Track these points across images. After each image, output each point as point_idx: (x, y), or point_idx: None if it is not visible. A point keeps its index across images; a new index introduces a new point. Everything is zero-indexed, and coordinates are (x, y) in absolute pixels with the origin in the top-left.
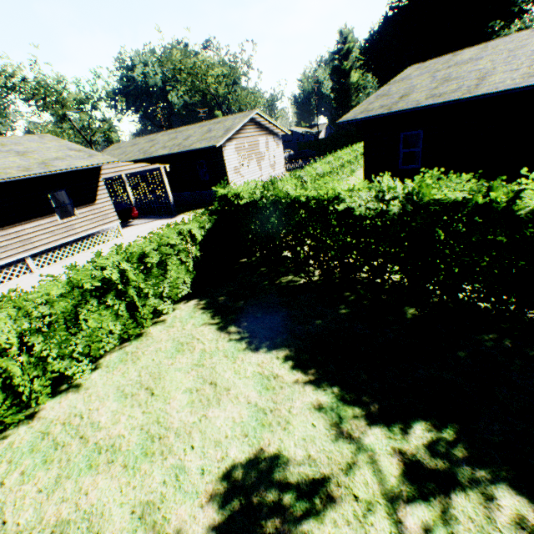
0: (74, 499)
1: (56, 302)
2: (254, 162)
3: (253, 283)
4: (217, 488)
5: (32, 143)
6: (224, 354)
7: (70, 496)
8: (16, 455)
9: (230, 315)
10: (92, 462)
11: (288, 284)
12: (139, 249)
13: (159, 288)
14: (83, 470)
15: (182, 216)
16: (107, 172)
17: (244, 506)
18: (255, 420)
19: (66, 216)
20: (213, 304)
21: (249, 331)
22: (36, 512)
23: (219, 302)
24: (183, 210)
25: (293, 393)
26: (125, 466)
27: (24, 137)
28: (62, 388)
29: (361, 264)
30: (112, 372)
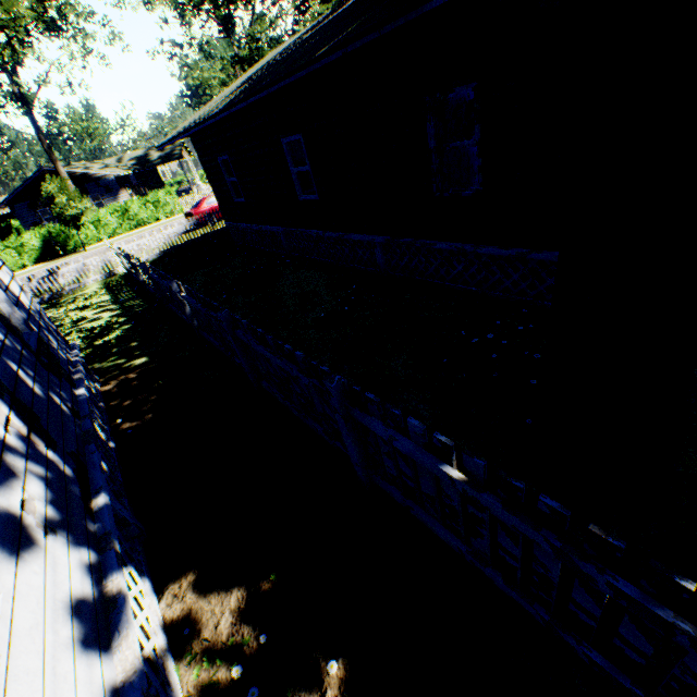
0: None
1: None
2: None
3: None
4: None
5: None
6: None
7: None
8: None
9: None
10: None
11: None
12: None
13: None
14: None
15: None
16: None
17: None
18: None
19: None
20: None
21: None
22: None
23: None
24: None
25: None
26: None
27: None
28: None
29: None
30: None
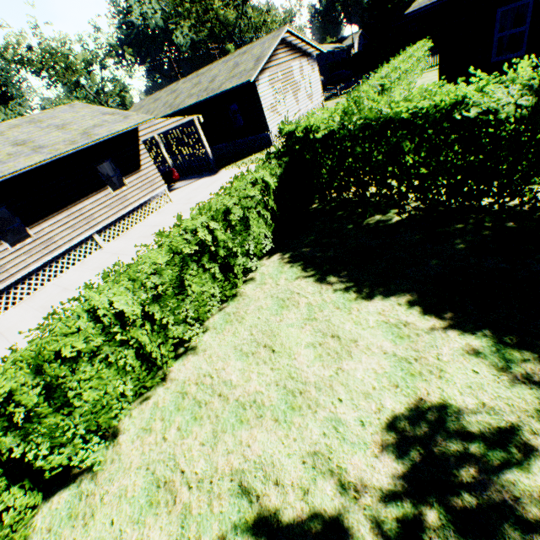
0: (239, 451)
1: (164, 270)
2: (290, 95)
3: (335, 229)
4: (385, 439)
5: (66, 114)
6: (334, 306)
7: (233, 449)
8: (165, 414)
9: (324, 266)
10: (240, 418)
11: (378, 225)
12: (221, 206)
13: (245, 246)
14: (234, 425)
15: (224, 171)
16: (144, 133)
17: (424, 456)
18: (400, 370)
19: (112, 189)
20: (298, 256)
21: (352, 280)
22: (207, 463)
23: (304, 254)
24: (223, 165)
25: (434, 340)
26: (276, 420)
27: (56, 109)
28: (179, 352)
29: (488, 186)
30: (221, 333)
